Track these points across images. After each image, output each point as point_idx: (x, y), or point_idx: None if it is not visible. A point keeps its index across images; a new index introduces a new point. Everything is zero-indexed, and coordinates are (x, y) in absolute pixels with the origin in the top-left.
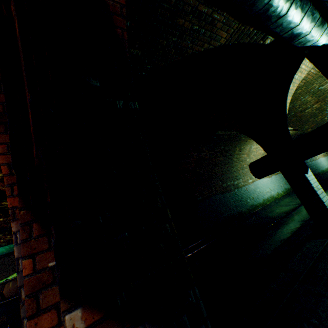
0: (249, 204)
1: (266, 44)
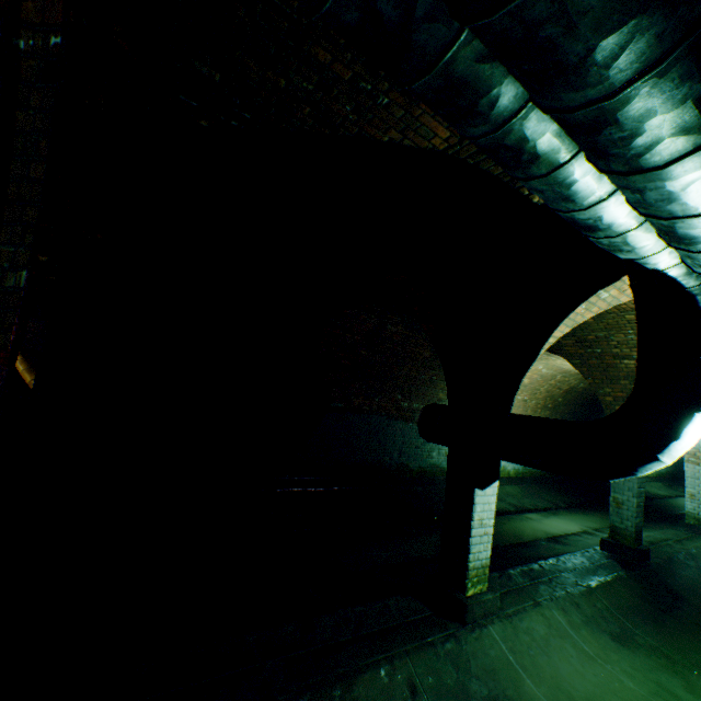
0: (431, 460)
1: (535, 203)
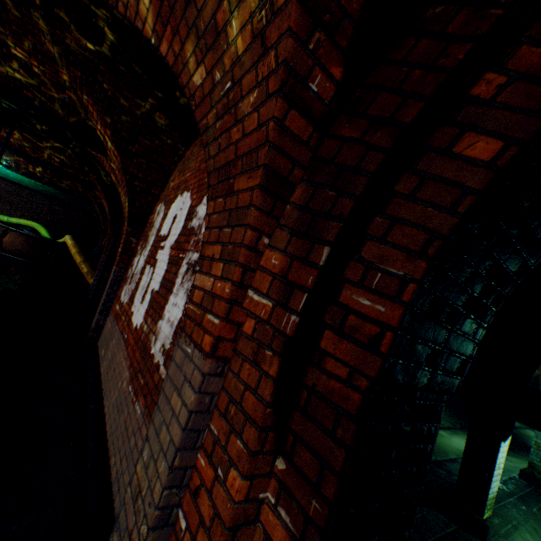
0: None
1: None
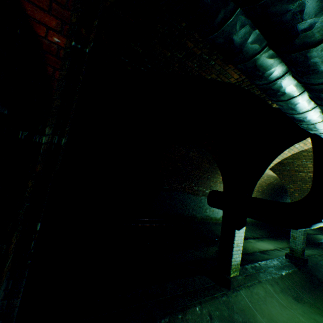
0: (206, 213)
1: (273, 107)
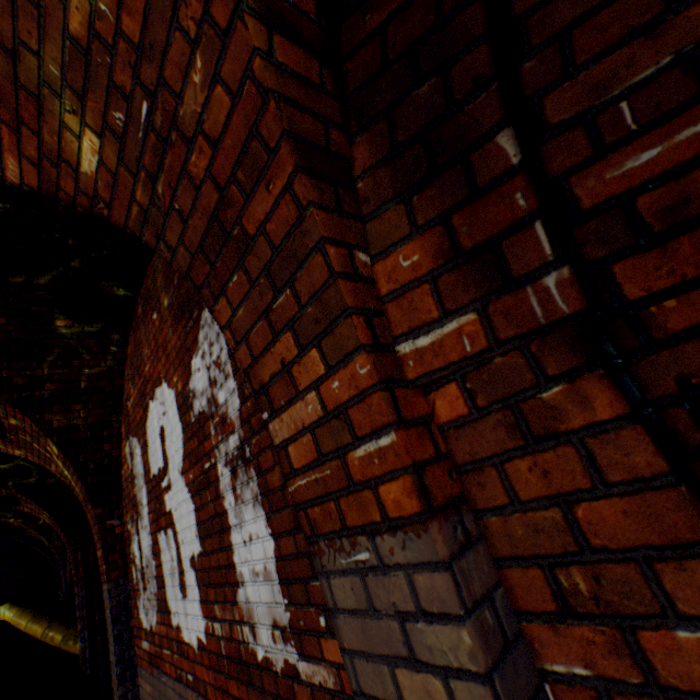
0: None
1: None
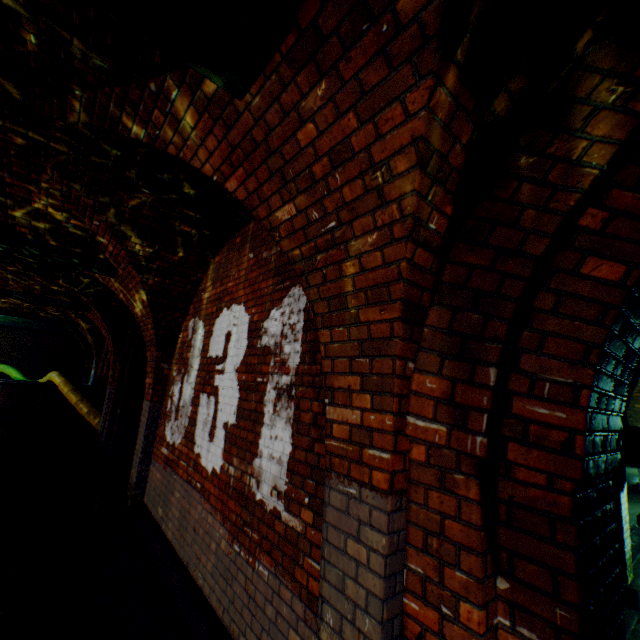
0: None
1: None
